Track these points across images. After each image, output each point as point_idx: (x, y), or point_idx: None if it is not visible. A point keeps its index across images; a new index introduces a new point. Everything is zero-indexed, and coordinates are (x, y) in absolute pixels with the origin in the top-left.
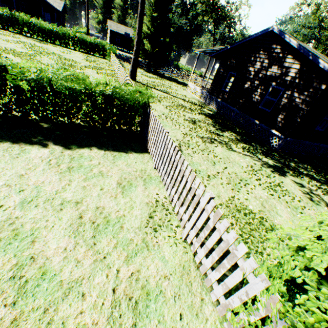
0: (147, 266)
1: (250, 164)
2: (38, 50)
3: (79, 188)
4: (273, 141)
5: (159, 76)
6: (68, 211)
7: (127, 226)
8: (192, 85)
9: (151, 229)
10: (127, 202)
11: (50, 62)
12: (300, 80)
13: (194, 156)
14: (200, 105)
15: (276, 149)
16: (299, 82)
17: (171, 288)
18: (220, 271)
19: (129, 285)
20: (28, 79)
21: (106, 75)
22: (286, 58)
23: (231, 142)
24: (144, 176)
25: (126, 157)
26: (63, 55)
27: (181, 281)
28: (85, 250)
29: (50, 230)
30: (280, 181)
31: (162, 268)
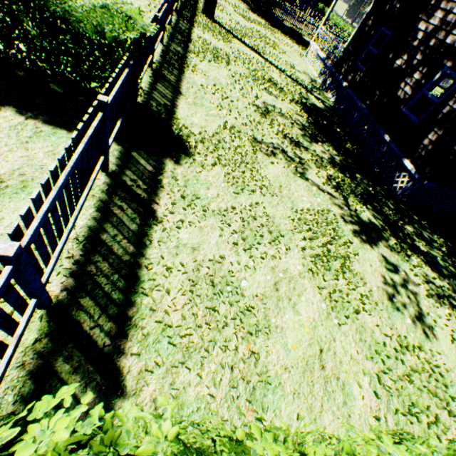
0: None
1: (318, 209)
2: None
3: None
4: (399, 180)
5: (270, 23)
6: None
7: None
8: (315, 49)
9: None
10: None
11: None
12: None
13: (212, 169)
14: (309, 88)
15: (397, 196)
16: None
17: None
18: None
19: None
20: None
21: None
22: None
23: (314, 164)
24: None
25: (61, 139)
26: None
27: None
28: None
29: None
30: (356, 252)
31: None
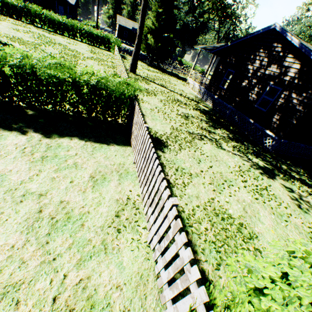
0: (100, 272)
1: (239, 164)
2: (45, 40)
3: (47, 180)
4: (266, 141)
5: (161, 71)
6: (29, 204)
7: (89, 225)
8: (191, 81)
9: (115, 230)
10: (95, 198)
11: (54, 51)
12: (299, 80)
13: (180, 152)
14: (197, 101)
15: (269, 150)
16: (298, 83)
17: (121, 301)
18: (173, 291)
19: (73, 294)
20: (11, 64)
21: (107, 66)
22: (287, 57)
23: (222, 140)
24: (121, 170)
25: (106, 149)
26: (69, 45)
27: (135, 292)
28: (34, 249)
29: (2, 224)
30: (268, 184)
31: (116, 276)
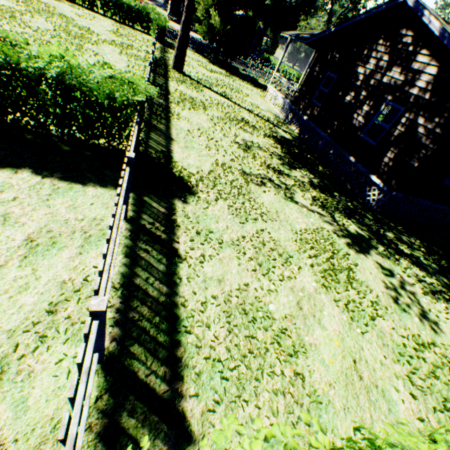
0: None
1: (314, 228)
2: (36, 8)
3: None
4: (370, 193)
5: (229, 72)
6: None
7: None
8: (273, 91)
9: (37, 337)
10: (21, 277)
11: (46, 26)
12: (433, 95)
13: (215, 203)
14: (275, 123)
15: (372, 208)
16: (430, 99)
17: None
18: None
19: None
20: None
21: (136, 58)
22: (419, 55)
23: (298, 188)
24: (92, 230)
25: (78, 193)
26: (78, 19)
27: None
28: None
29: None
30: (355, 262)
31: (4, 425)
